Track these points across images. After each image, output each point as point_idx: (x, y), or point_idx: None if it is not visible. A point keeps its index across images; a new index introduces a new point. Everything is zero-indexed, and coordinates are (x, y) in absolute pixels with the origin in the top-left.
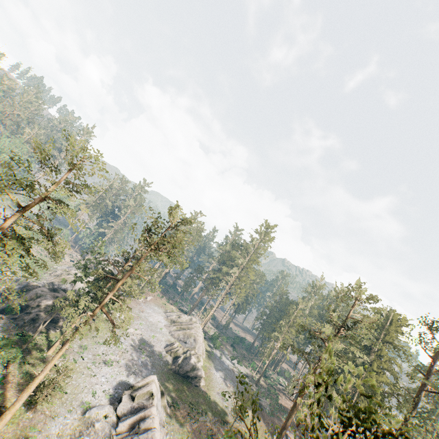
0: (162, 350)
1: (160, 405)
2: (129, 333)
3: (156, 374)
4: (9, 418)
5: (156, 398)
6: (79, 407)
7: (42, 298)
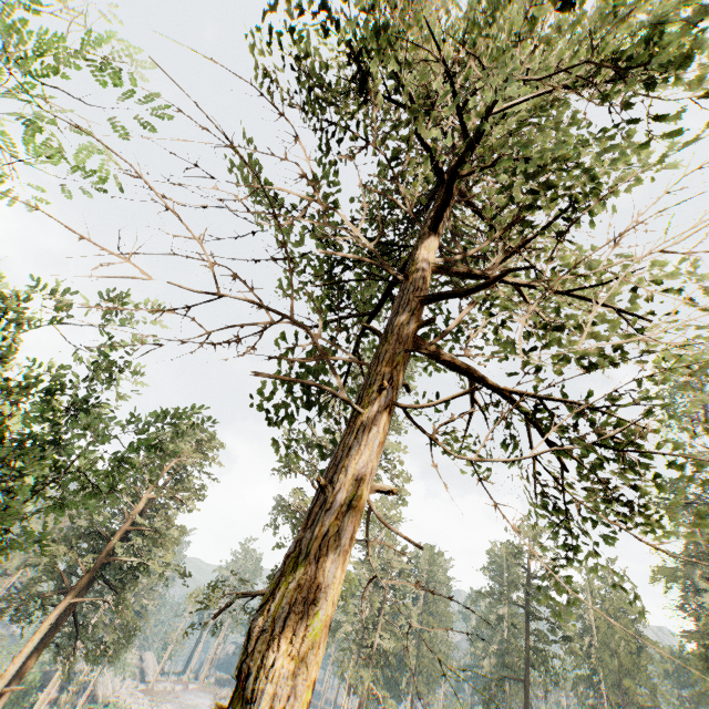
0: None
1: None
2: None
3: None
4: None
5: None
6: None
7: (47, 674)
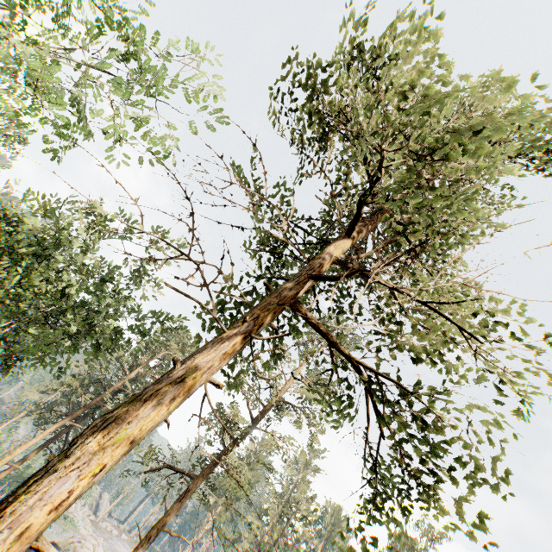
0: None
1: None
2: None
3: None
4: None
5: None
6: None
7: None
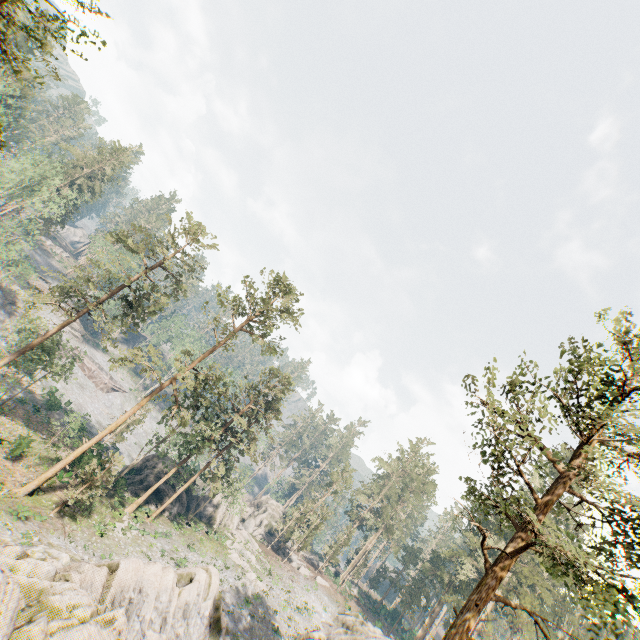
0: (289, 634)
1: (201, 636)
2: (246, 577)
3: (244, 638)
4: (34, 486)
5: (192, 590)
6: (100, 559)
7: (162, 460)
